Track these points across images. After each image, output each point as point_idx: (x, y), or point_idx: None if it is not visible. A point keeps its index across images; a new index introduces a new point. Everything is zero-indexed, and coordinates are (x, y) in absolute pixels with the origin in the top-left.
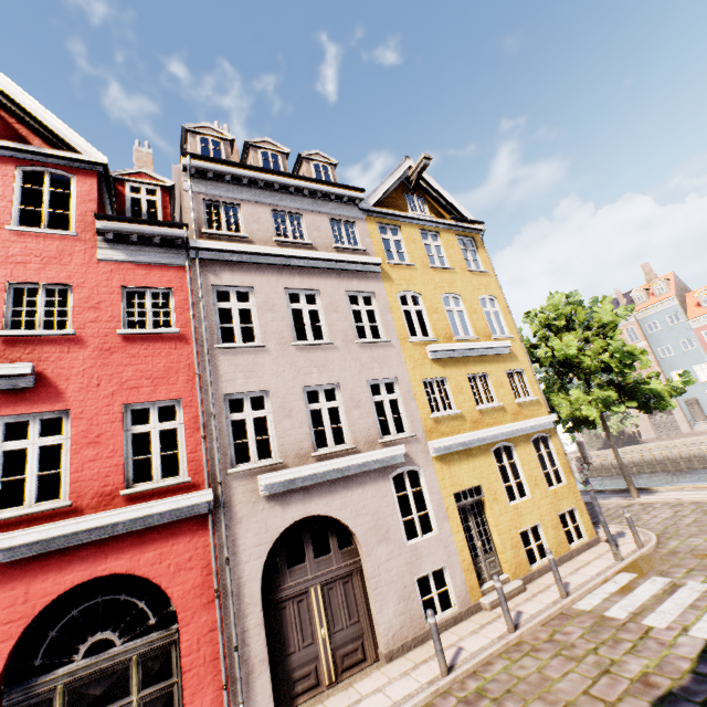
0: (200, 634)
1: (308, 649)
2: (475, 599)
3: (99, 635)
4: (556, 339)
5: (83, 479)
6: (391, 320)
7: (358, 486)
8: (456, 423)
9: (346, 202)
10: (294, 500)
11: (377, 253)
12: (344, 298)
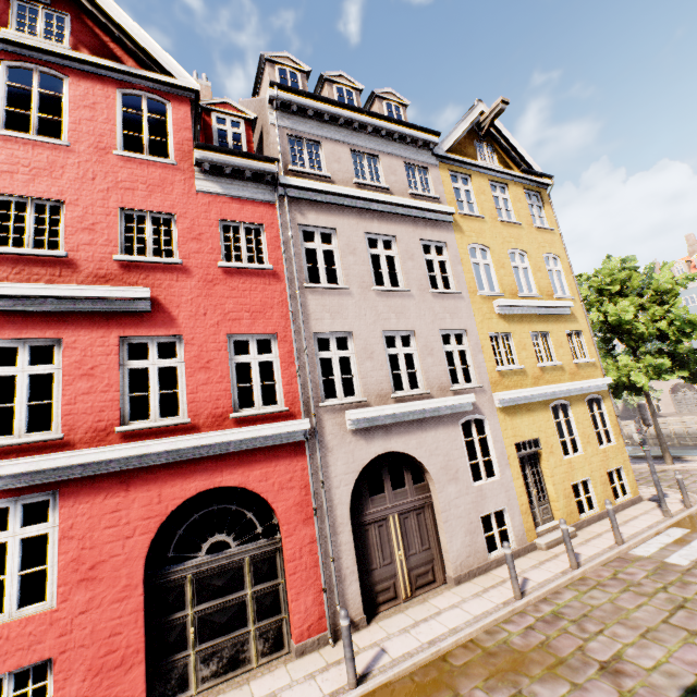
0: (301, 545)
1: (388, 567)
2: (531, 539)
3: (217, 537)
4: (610, 304)
5: (198, 401)
6: (461, 272)
7: (431, 429)
8: (519, 378)
9: (420, 146)
10: (376, 437)
11: (449, 202)
12: (418, 247)
